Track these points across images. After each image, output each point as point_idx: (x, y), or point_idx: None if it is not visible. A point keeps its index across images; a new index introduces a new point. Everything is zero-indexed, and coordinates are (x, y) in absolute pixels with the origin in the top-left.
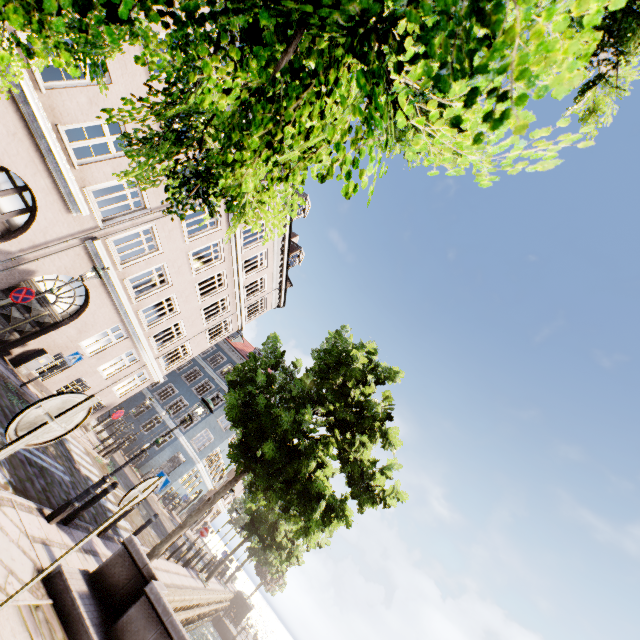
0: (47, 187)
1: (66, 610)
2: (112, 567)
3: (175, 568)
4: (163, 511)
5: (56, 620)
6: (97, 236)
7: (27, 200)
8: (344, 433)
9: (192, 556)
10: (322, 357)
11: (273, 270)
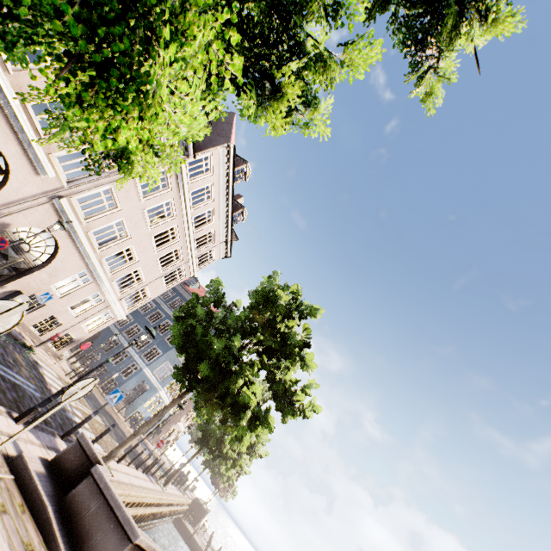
0: (17, 153)
1: (25, 483)
2: (67, 456)
3: (135, 473)
4: (130, 430)
5: (16, 490)
6: (63, 195)
7: (3, 164)
8: (271, 358)
9: (151, 464)
10: (254, 296)
11: (220, 226)
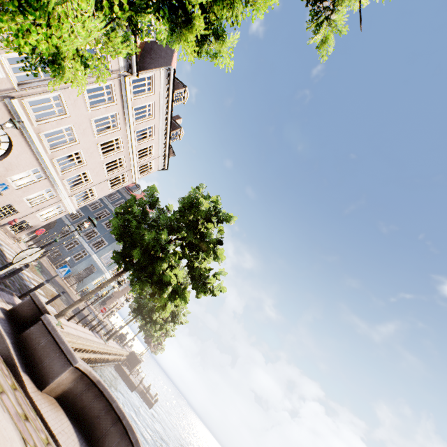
0: None
1: None
2: (22, 308)
3: (82, 329)
4: None
5: None
6: (14, 96)
7: None
8: (192, 251)
9: (96, 324)
10: (182, 202)
11: (159, 141)
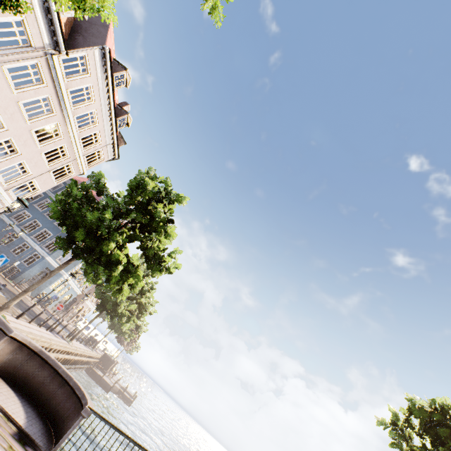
0: None
1: None
2: None
3: (37, 328)
4: (37, 307)
5: None
6: None
7: None
8: (143, 232)
9: (54, 324)
10: (129, 185)
11: (104, 128)
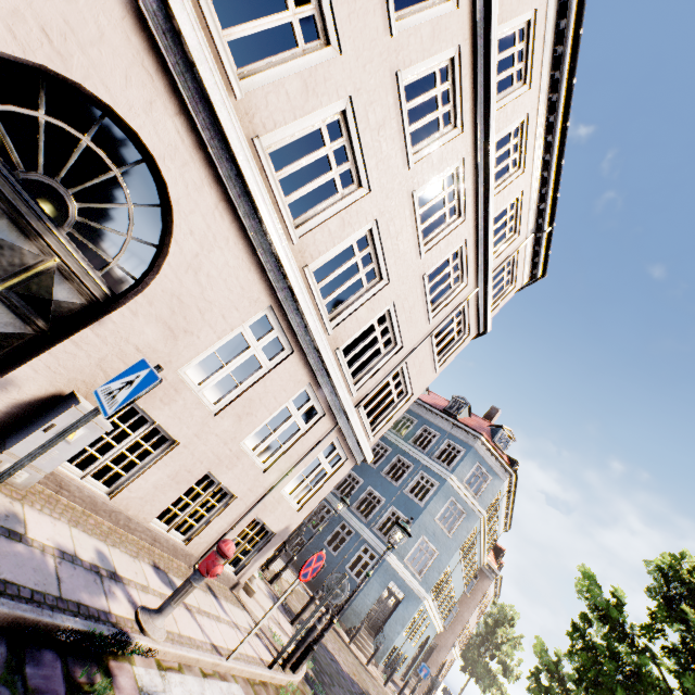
0: None
1: None
2: None
3: None
4: None
5: None
6: None
7: None
8: None
9: None
10: None
11: (530, 182)
